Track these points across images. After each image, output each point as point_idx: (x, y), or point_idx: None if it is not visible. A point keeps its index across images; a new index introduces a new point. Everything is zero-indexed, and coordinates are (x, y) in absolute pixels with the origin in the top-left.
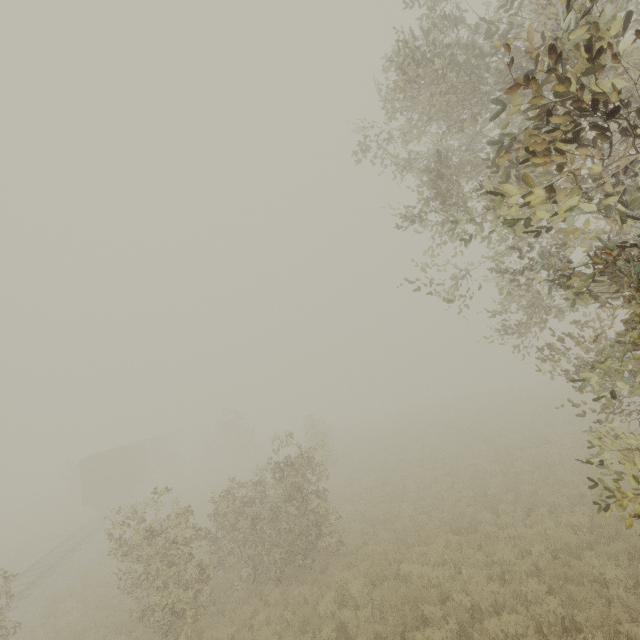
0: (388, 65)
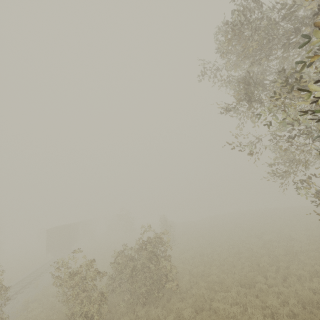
0: (218, 32)
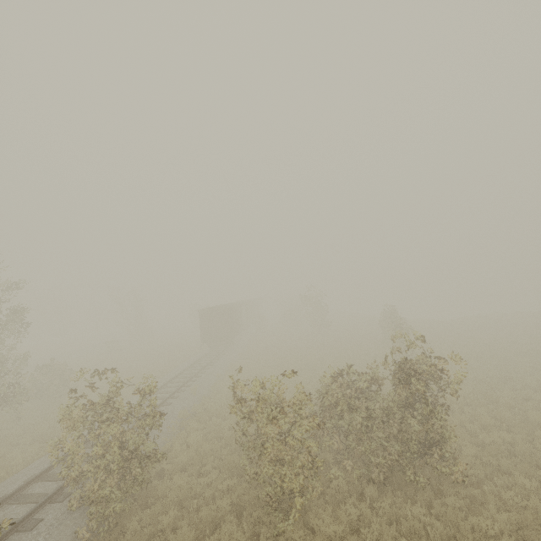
0: None
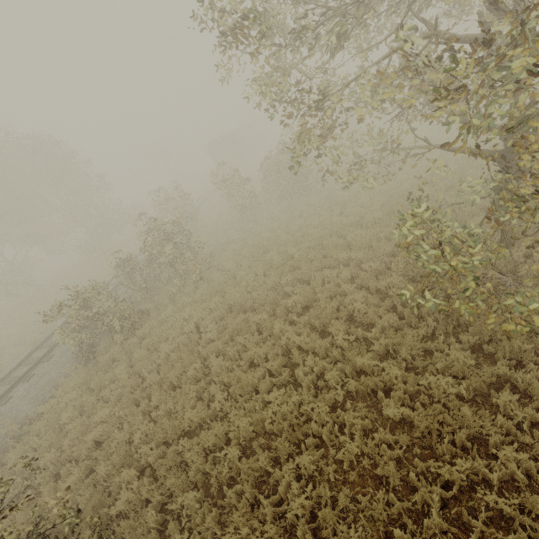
0: None
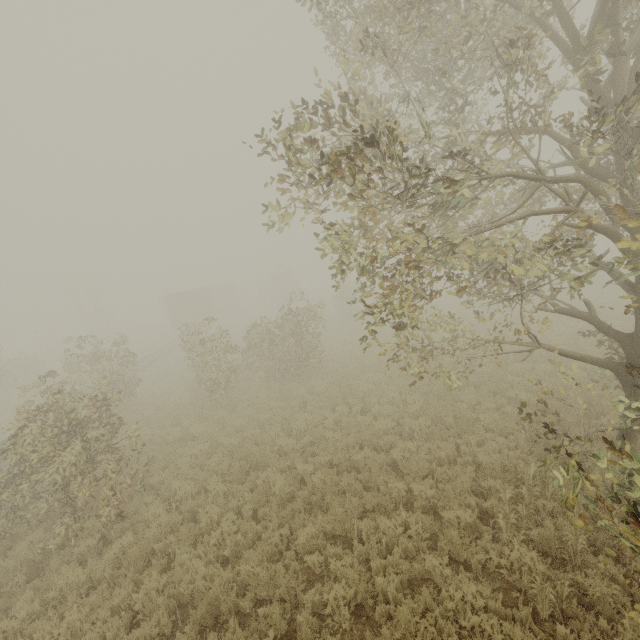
0: None
